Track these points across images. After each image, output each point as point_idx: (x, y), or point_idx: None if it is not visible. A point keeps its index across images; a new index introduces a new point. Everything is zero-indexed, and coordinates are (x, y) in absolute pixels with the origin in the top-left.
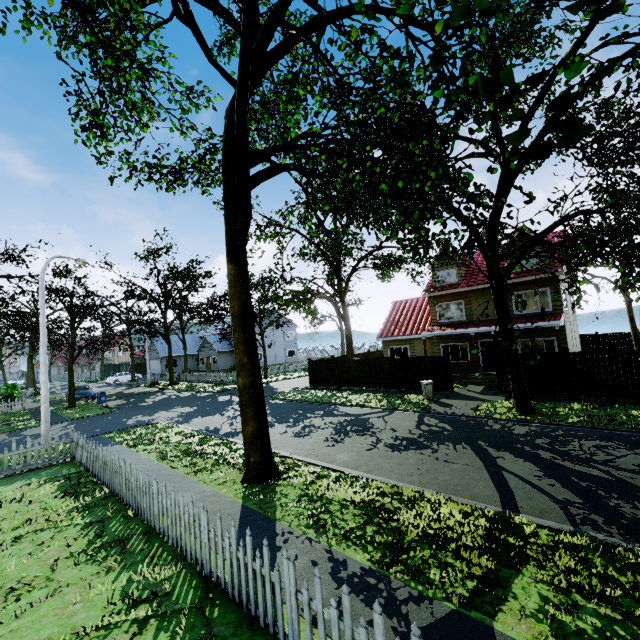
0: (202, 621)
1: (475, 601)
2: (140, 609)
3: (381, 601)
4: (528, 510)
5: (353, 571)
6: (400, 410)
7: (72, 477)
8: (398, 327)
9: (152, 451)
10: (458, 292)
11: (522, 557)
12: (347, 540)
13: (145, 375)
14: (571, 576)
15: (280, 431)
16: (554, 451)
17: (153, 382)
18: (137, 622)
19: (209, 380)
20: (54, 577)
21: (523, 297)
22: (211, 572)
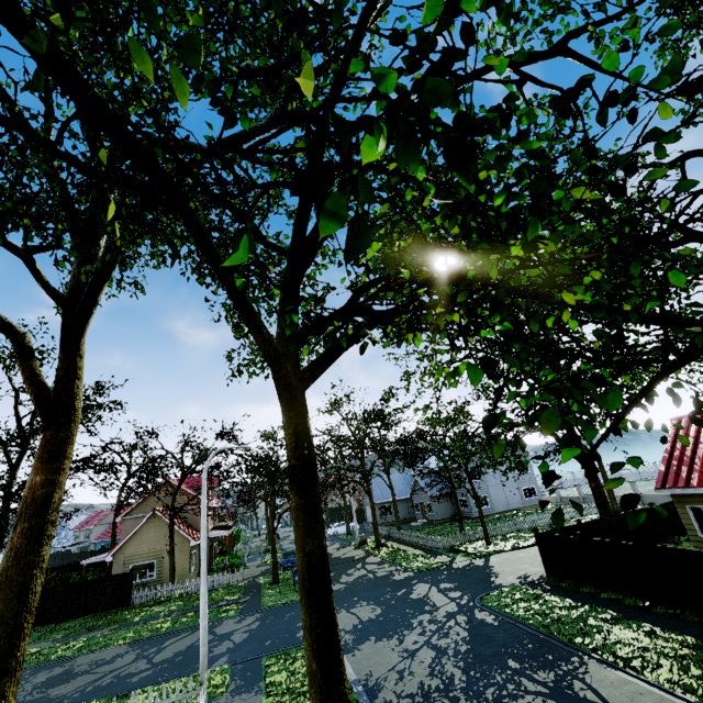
0: None
1: None
2: None
3: None
4: None
5: None
6: None
7: None
8: (696, 468)
9: None
10: None
11: None
12: None
13: (362, 524)
14: None
15: None
16: None
17: (361, 541)
18: None
19: (418, 542)
20: None
21: None
22: None
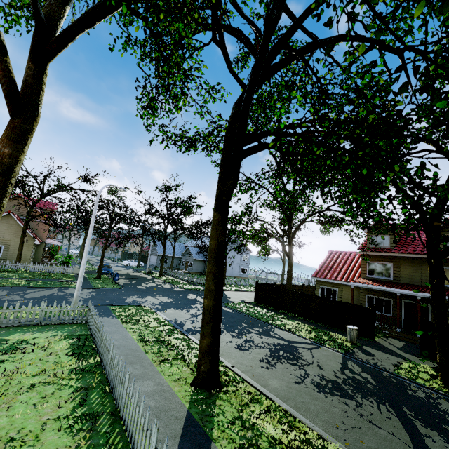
0: None
1: None
2: None
3: None
4: None
5: None
6: (326, 346)
7: (81, 338)
8: (331, 272)
9: (136, 331)
10: (389, 255)
11: None
12: None
13: (146, 264)
14: None
15: (227, 339)
16: None
17: (149, 271)
18: None
19: (184, 278)
20: (41, 437)
21: None
22: None
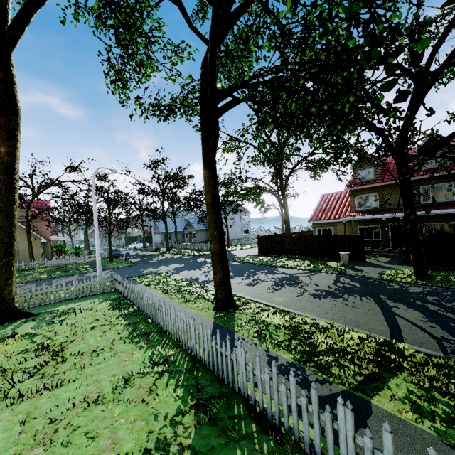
0: (192, 377)
1: (360, 387)
2: (159, 367)
3: (298, 380)
4: (410, 341)
5: (281, 363)
6: (322, 272)
7: (116, 300)
8: (325, 213)
9: (159, 289)
10: (374, 186)
11: (399, 368)
12: (279, 346)
13: (151, 244)
14: (433, 381)
15: (237, 281)
16: (440, 305)
17: (156, 248)
18: (158, 373)
19: (191, 248)
20: (113, 348)
21: (430, 190)
22: (196, 354)
